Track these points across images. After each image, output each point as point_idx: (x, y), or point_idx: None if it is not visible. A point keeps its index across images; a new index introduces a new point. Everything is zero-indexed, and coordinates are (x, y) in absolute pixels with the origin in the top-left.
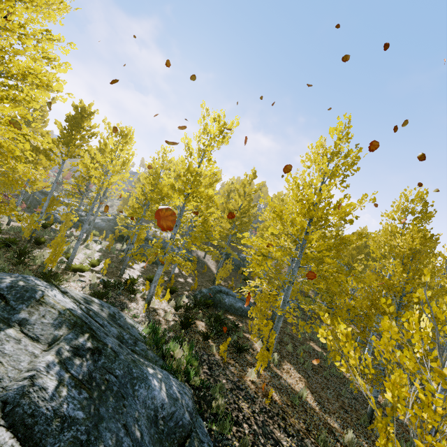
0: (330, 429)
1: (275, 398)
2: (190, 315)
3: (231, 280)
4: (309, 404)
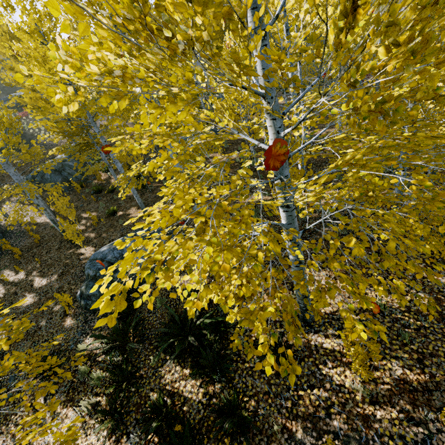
0: (444, 316)
1: (412, 379)
2: (140, 381)
3: (83, 210)
4: (389, 306)
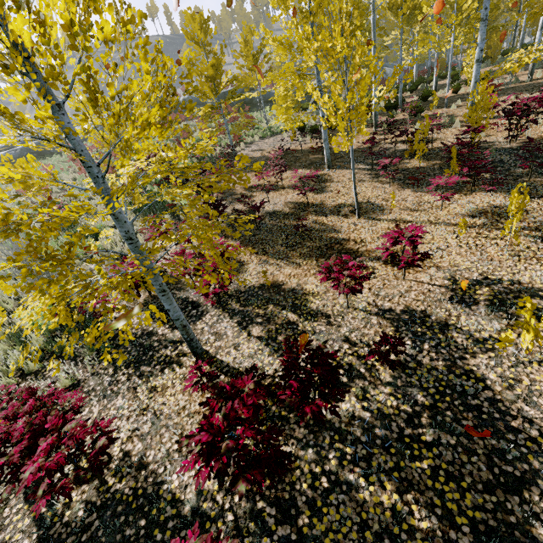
0: None
1: None
2: None
3: None
4: None
